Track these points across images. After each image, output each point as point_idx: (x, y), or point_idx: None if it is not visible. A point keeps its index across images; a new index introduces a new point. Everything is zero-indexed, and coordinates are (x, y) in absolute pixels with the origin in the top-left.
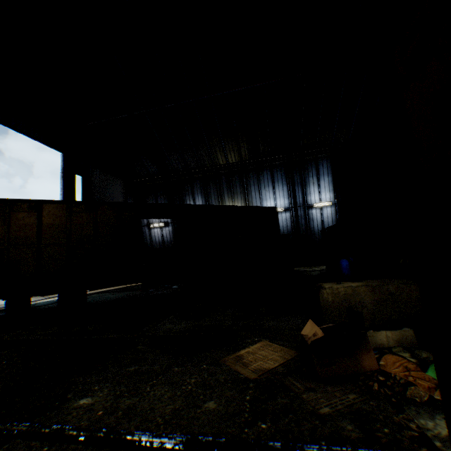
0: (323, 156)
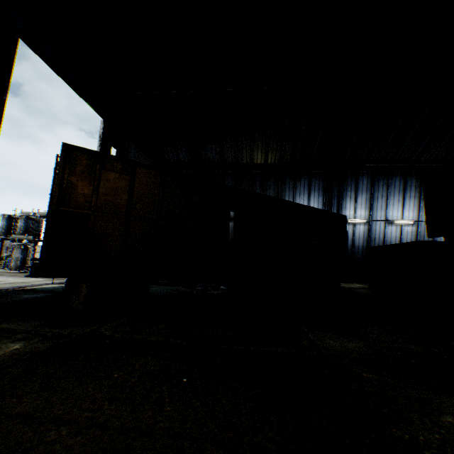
0: (365, 172)
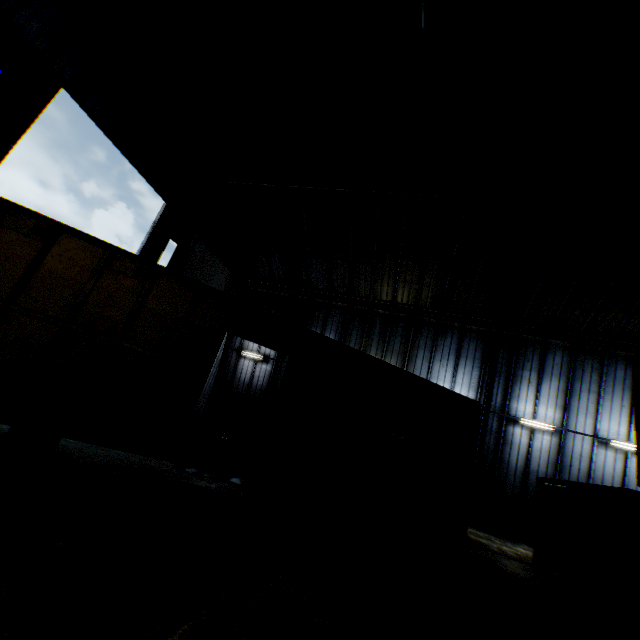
0: (558, 343)
